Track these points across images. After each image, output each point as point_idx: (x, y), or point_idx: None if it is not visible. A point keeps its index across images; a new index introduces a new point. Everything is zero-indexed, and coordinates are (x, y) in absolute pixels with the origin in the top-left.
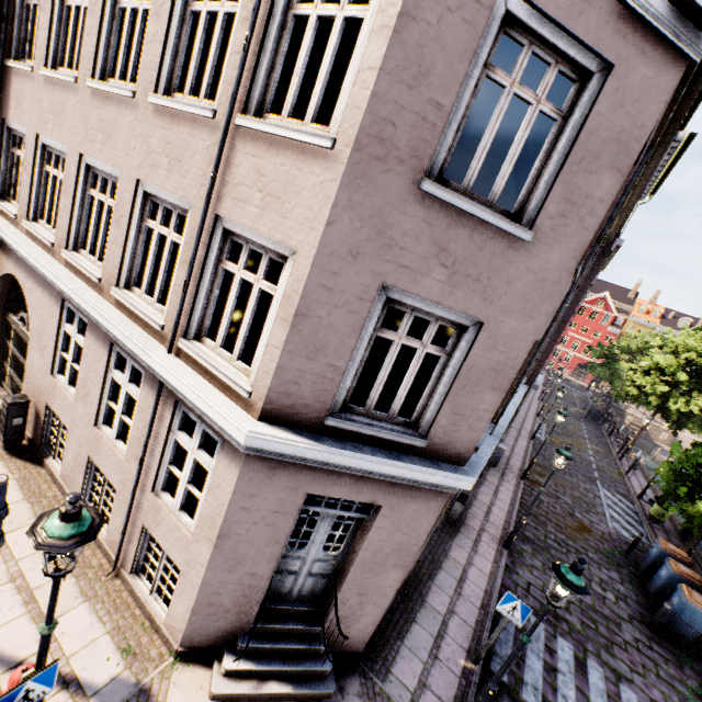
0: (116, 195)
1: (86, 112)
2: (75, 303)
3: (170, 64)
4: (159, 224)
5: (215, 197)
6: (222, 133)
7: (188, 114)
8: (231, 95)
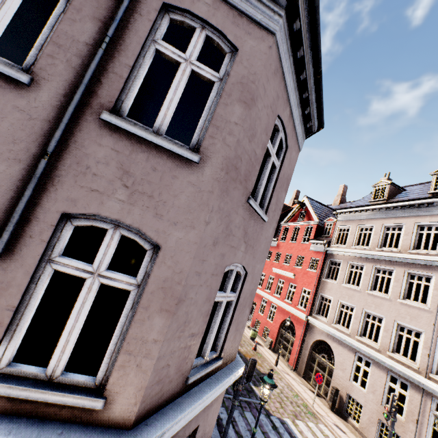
0: (384, 323)
1: (365, 298)
2: (366, 354)
3: (403, 292)
4: (405, 333)
5: (435, 330)
6: (435, 314)
7: (416, 306)
8: (437, 306)
